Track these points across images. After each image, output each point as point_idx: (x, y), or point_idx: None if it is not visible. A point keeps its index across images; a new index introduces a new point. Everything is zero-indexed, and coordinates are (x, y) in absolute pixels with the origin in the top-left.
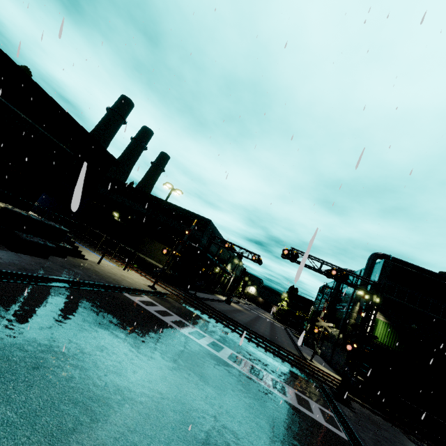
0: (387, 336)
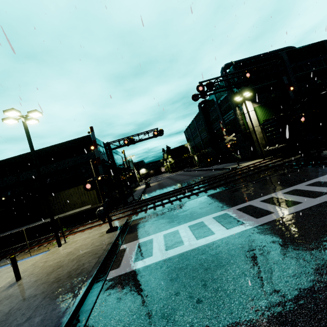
0: (265, 113)
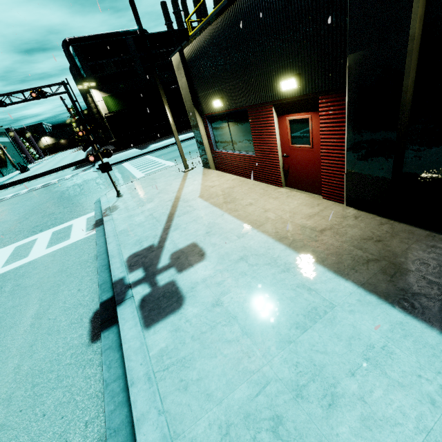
0: (116, 104)
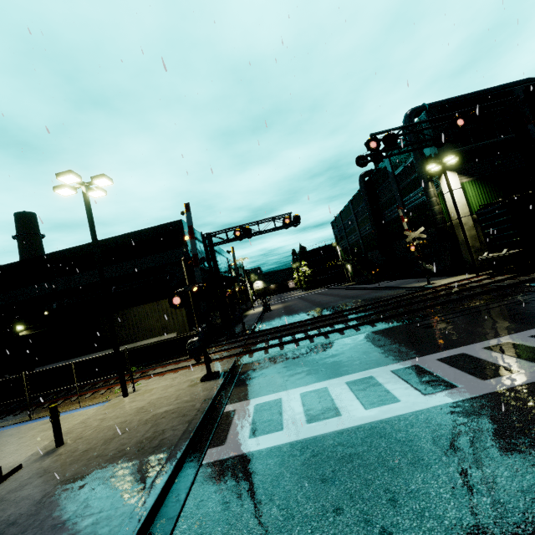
0: (481, 193)
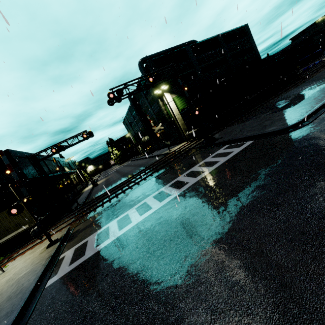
0: (182, 102)
